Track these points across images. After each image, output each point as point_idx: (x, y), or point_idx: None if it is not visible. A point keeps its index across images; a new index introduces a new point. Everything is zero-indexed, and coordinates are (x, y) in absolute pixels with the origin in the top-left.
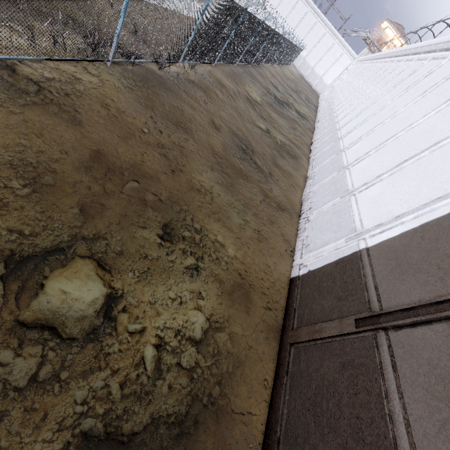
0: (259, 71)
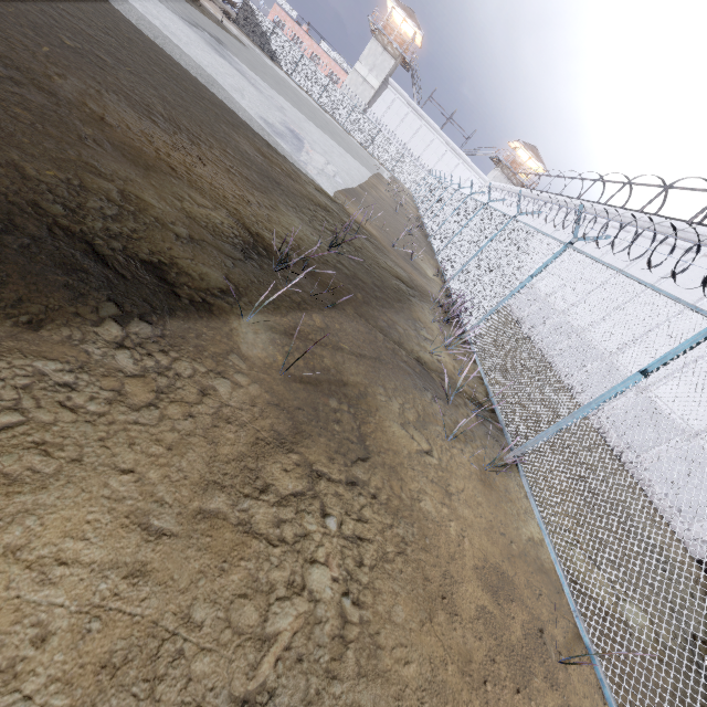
0: (425, 228)
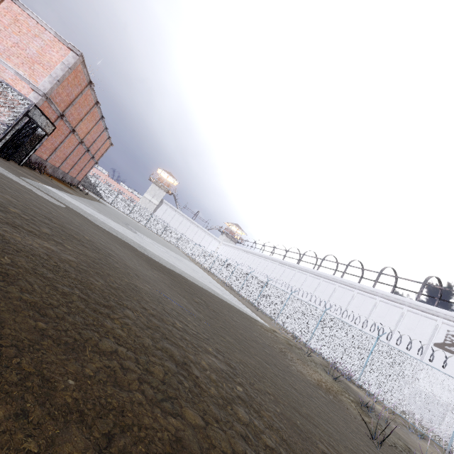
0: (232, 289)
